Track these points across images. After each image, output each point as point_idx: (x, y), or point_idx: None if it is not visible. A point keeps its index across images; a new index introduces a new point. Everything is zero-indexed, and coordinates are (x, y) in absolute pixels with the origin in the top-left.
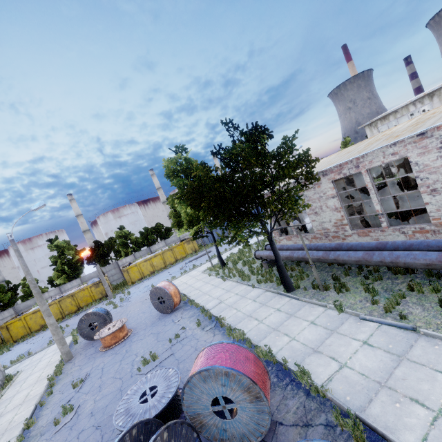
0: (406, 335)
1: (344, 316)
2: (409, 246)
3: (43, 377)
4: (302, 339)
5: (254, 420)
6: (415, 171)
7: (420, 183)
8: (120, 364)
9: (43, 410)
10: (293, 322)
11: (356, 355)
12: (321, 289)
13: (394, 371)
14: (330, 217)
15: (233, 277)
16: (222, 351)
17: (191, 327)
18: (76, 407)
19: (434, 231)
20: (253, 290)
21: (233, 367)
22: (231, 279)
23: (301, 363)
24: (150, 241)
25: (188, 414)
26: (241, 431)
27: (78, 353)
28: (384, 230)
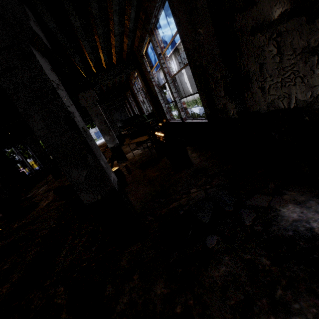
0: None
1: None
2: None
3: None
4: None
5: None
6: None
7: None
8: None
9: None
10: None
11: None
12: None
13: None
14: None
15: None
16: None
17: None
18: None
19: None
20: None
21: None
22: None
23: None
24: None
25: None
26: None
27: None
28: None
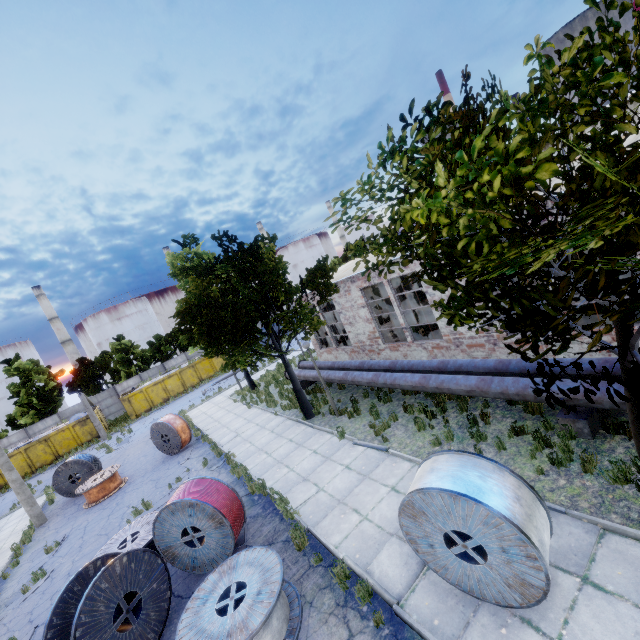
0: (379, 457)
1: (344, 442)
2: (411, 366)
3: (5, 549)
4: (299, 469)
5: (220, 545)
6: (424, 286)
7: (429, 298)
8: (108, 520)
9: (8, 583)
10: (299, 452)
11: (335, 479)
12: (336, 414)
13: (354, 489)
14: (364, 328)
15: (260, 404)
16: (194, 485)
17: (197, 468)
18: (50, 571)
19: (446, 347)
20: (275, 419)
21: (199, 499)
22: (257, 406)
23: (287, 492)
24: (164, 354)
25: (161, 548)
26: (210, 557)
27: (54, 514)
28: (410, 345)
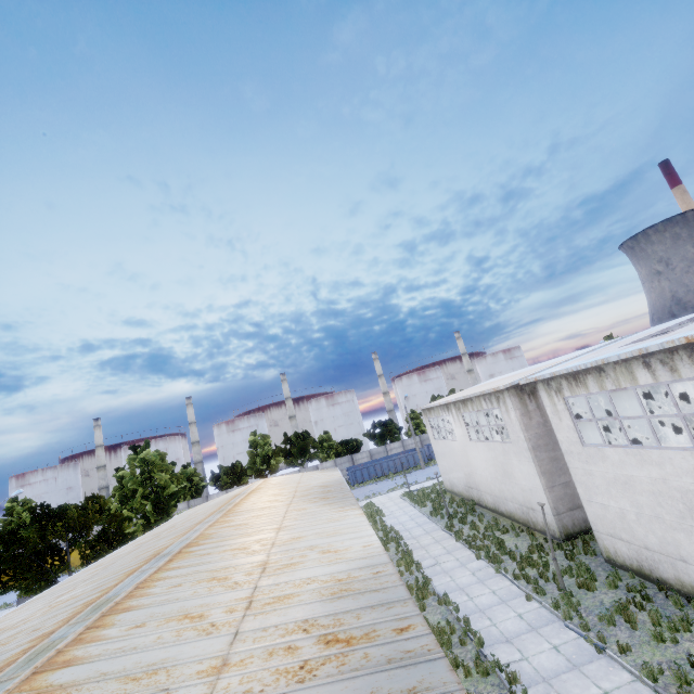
0: None
1: None
2: None
3: None
4: None
5: None
6: None
7: None
8: None
9: None
10: None
11: None
12: None
13: None
14: None
15: None
16: None
17: None
18: None
19: None
20: None
21: None
22: None
23: None
24: (223, 483)
25: None
26: None
27: None
28: None
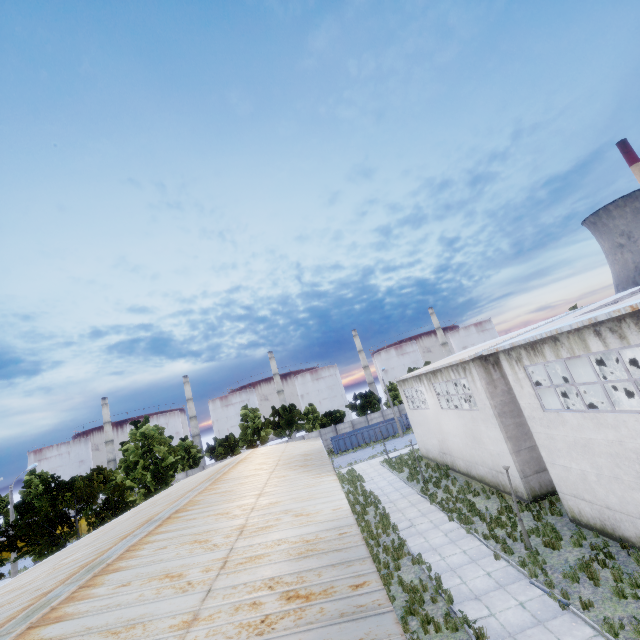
0: None
1: None
2: None
3: None
4: None
5: None
6: None
7: None
8: None
9: None
10: None
11: None
12: None
13: None
14: None
15: None
16: None
17: None
18: None
19: None
20: None
21: None
22: None
23: None
24: (218, 454)
25: None
26: None
27: None
28: None
